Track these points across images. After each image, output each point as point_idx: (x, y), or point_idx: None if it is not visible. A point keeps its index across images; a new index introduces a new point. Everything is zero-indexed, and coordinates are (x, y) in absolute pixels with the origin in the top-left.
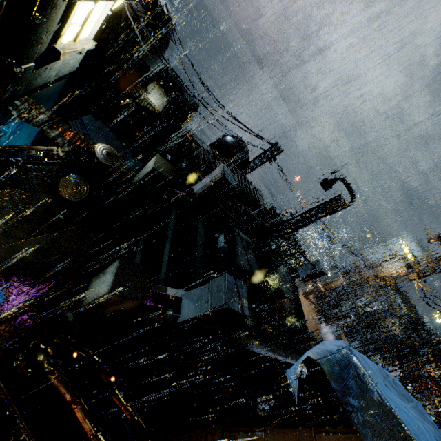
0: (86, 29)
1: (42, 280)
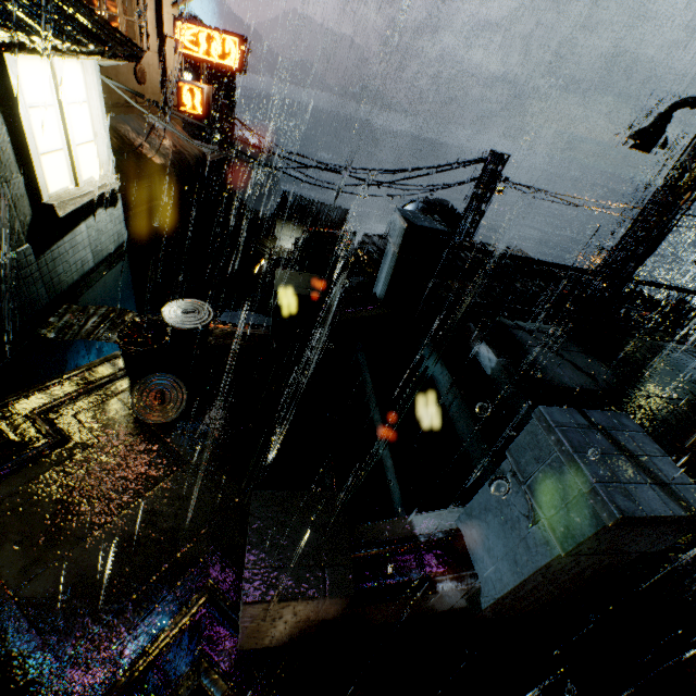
0: (86, 160)
1: (137, 614)
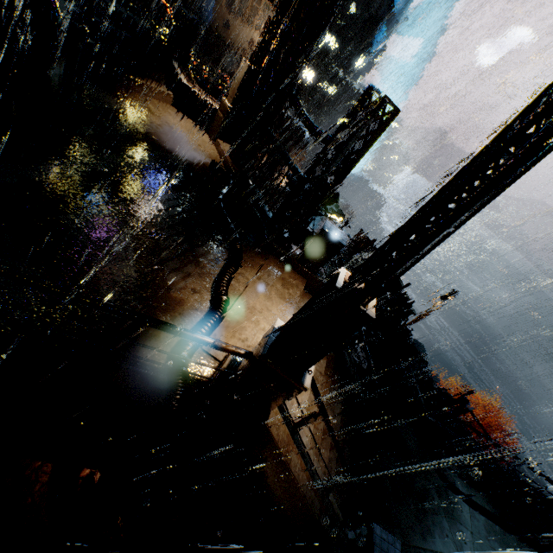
0: None
1: None
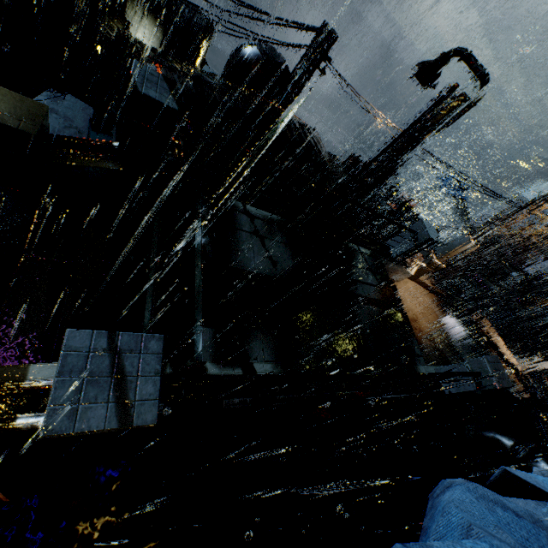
0: None
1: None
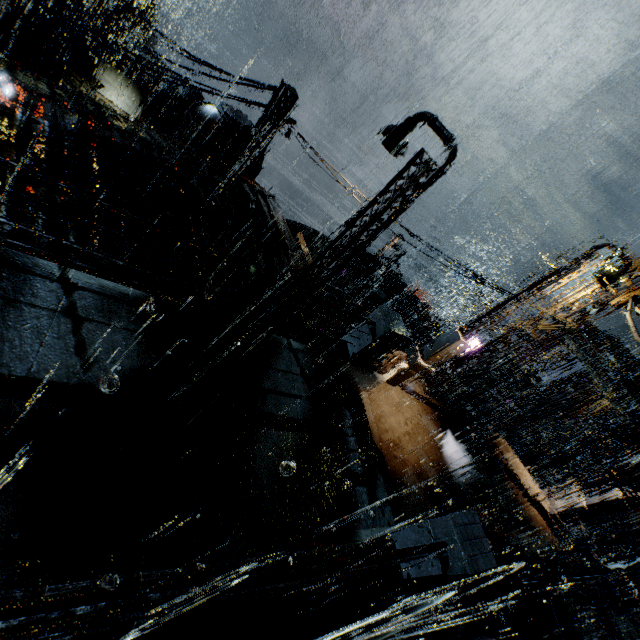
0: None
1: None
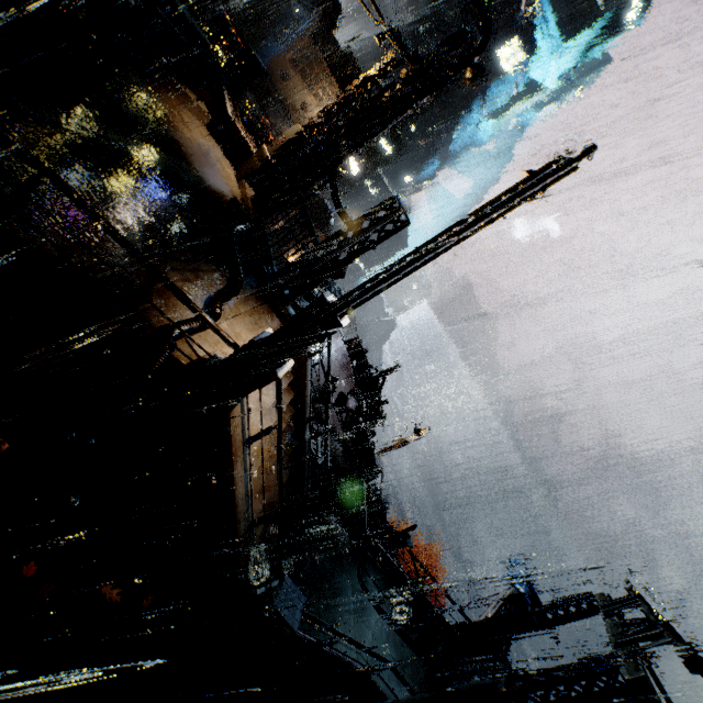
0: None
1: None
